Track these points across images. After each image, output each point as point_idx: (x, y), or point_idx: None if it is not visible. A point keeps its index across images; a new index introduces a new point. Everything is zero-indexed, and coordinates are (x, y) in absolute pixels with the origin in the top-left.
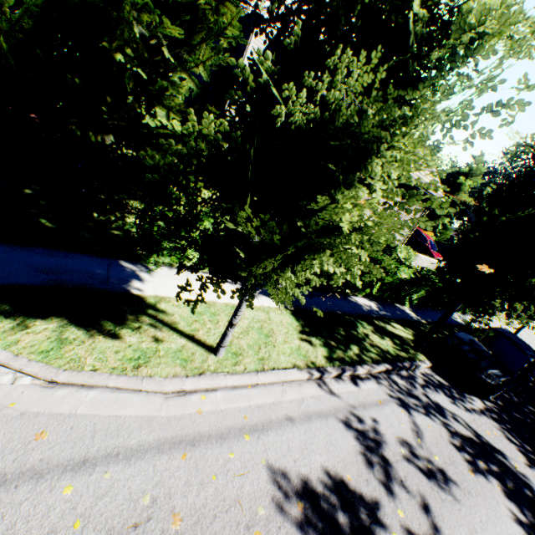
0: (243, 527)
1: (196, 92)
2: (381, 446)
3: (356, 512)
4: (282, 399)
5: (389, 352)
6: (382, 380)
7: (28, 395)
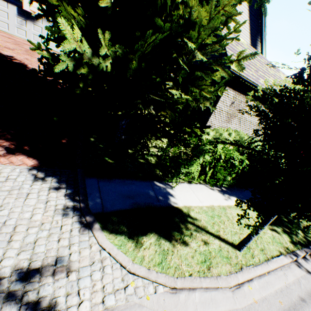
0: None
1: (226, 79)
2: None
3: None
4: (288, 282)
5: None
6: None
7: (167, 302)
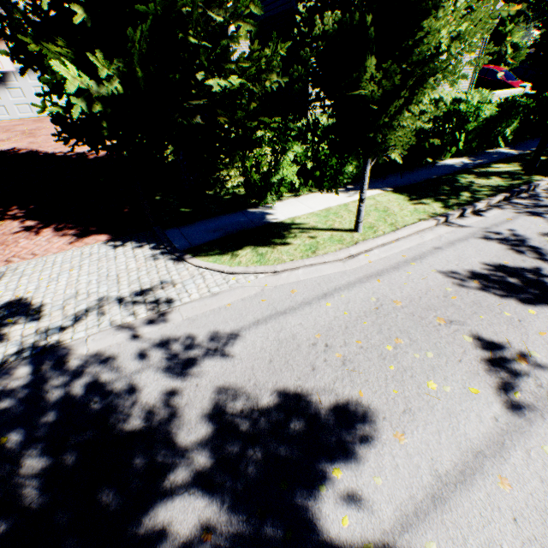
0: (441, 297)
1: (254, 32)
2: (525, 242)
3: (522, 276)
4: (423, 241)
5: (500, 186)
6: (504, 206)
7: (269, 281)
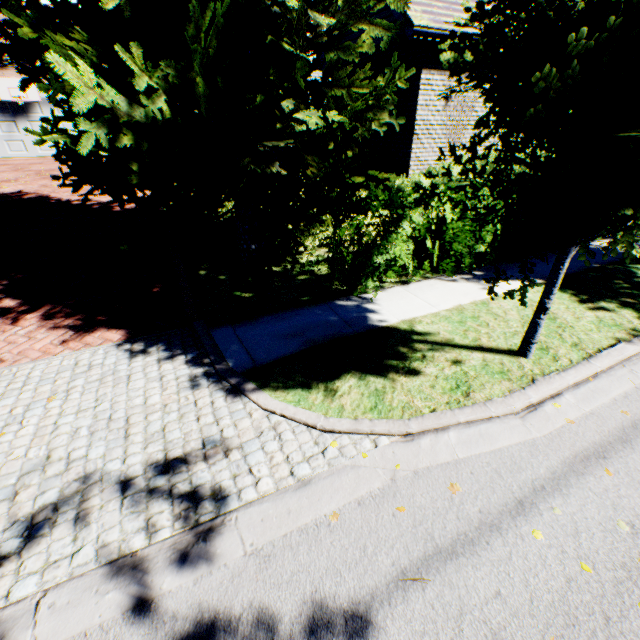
0: None
1: (385, 39)
2: None
3: None
4: None
5: None
6: None
7: (400, 454)
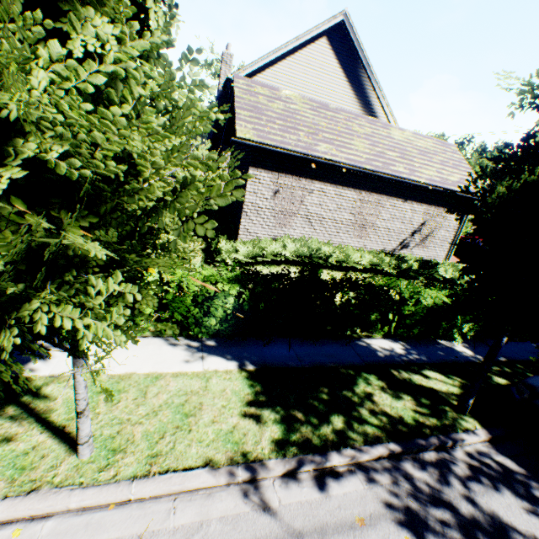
0: None
1: None
2: None
3: None
4: (159, 528)
5: (404, 420)
6: (379, 475)
7: None
